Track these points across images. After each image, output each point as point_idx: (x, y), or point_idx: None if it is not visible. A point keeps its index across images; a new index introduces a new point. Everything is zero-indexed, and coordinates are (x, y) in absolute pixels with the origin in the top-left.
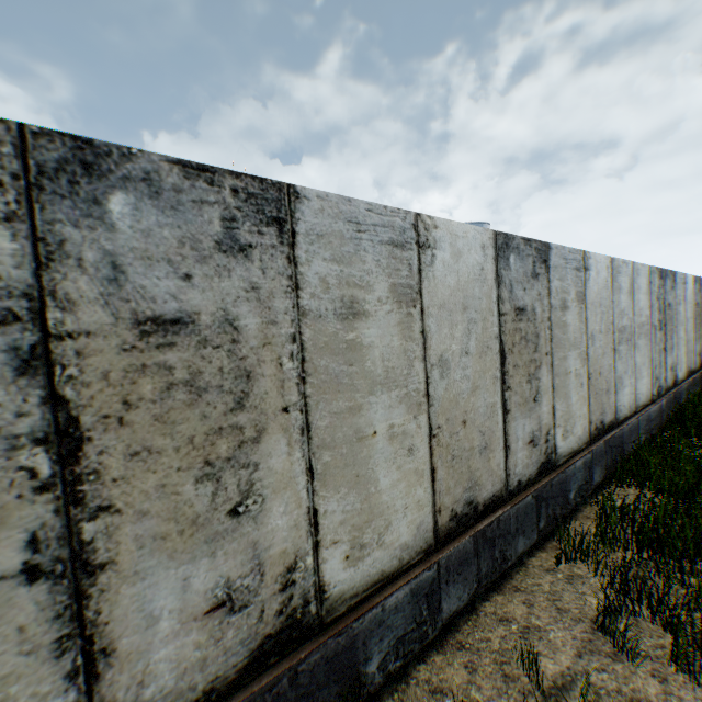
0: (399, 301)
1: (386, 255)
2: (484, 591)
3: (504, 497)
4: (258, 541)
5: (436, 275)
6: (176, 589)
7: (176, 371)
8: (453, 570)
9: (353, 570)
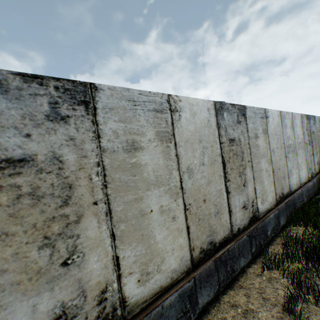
0: (161, 140)
1: (152, 116)
2: (223, 288)
3: (230, 237)
4: (81, 278)
5: (182, 125)
6: (28, 312)
7: (23, 188)
8: (203, 280)
9: (143, 287)
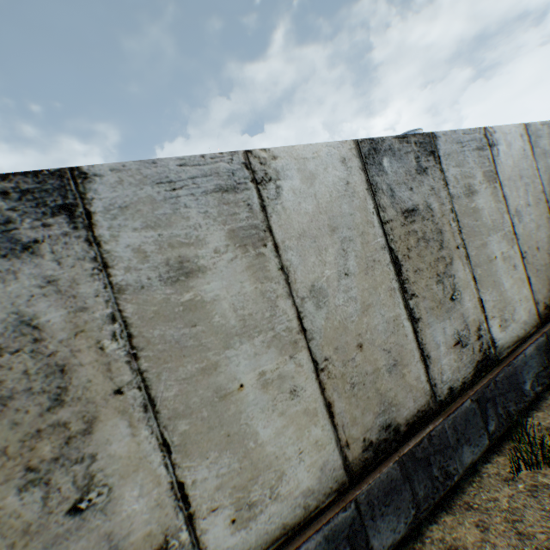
0: (243, 245)
1: (215, 203)
2: (431, 511)
3: (432, 409)
4: (113, 531)
5: (286, 206)
6: None
7: None
8: (378, 503)
9: (245, 532)
